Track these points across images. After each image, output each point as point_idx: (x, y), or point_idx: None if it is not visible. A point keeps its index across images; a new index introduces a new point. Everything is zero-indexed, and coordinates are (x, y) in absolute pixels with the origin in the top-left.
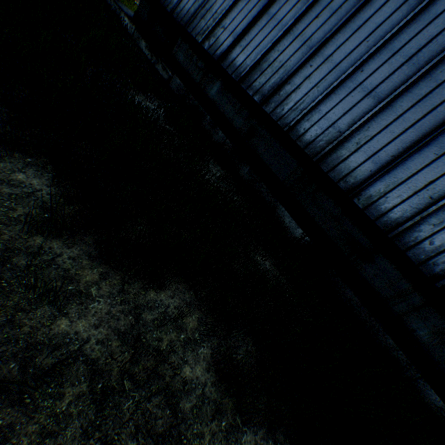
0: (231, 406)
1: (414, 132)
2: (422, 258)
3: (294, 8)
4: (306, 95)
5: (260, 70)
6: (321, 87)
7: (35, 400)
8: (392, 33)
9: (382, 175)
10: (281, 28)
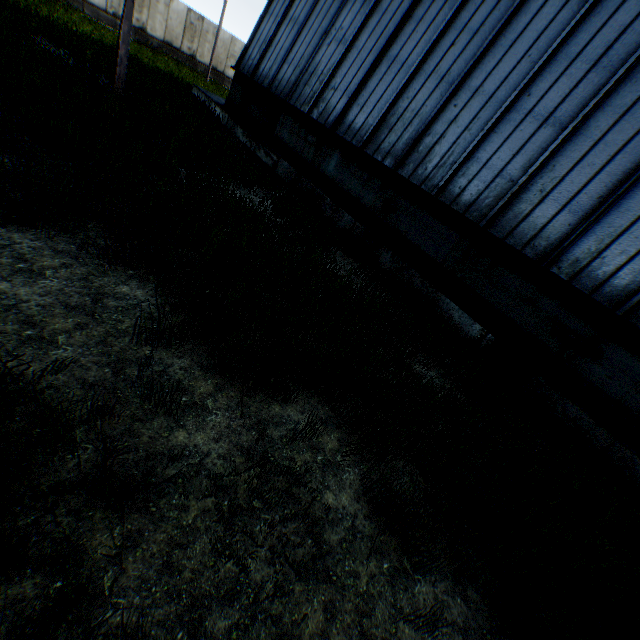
0: (395, 546)
1: (626, 157)
2: None
3: (420, 42)
4: (455, 144)
5: (387, 127)
6: (474, 129)
7: (160, 509)
8: (562, 36)
9: (589, 227)
10: (408, 70)
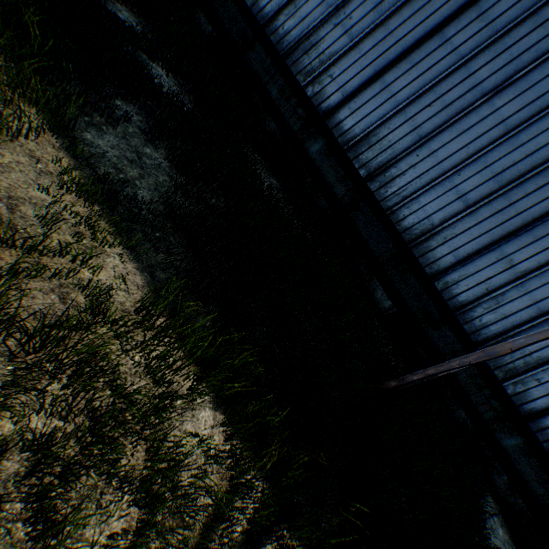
0: None
1: None
2: (278, 40)
3: None
4: None
5: None
6: None
7: None
8: None
9: None
10: None
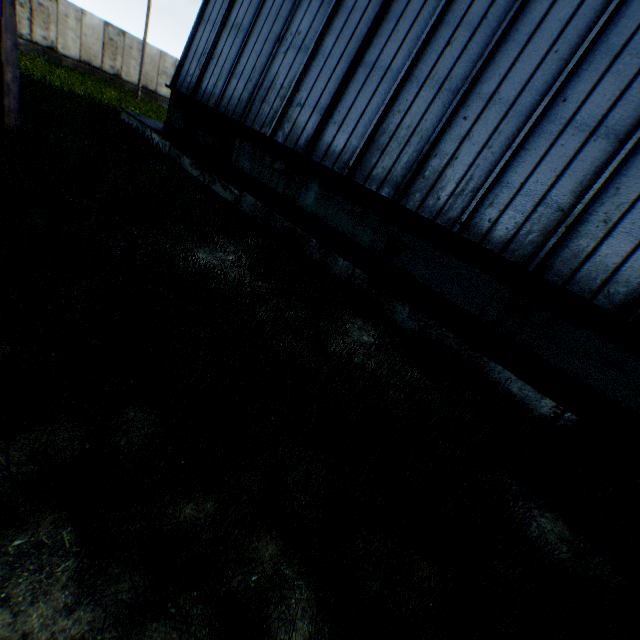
0: None
1: None
2: None
3: (404, 43)
4: (473, 165)
5: (378, 148)
6: (496, 146)
7: None
8: (600, 24)
9: None
10: (393, 78)
